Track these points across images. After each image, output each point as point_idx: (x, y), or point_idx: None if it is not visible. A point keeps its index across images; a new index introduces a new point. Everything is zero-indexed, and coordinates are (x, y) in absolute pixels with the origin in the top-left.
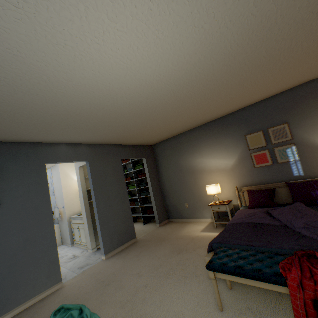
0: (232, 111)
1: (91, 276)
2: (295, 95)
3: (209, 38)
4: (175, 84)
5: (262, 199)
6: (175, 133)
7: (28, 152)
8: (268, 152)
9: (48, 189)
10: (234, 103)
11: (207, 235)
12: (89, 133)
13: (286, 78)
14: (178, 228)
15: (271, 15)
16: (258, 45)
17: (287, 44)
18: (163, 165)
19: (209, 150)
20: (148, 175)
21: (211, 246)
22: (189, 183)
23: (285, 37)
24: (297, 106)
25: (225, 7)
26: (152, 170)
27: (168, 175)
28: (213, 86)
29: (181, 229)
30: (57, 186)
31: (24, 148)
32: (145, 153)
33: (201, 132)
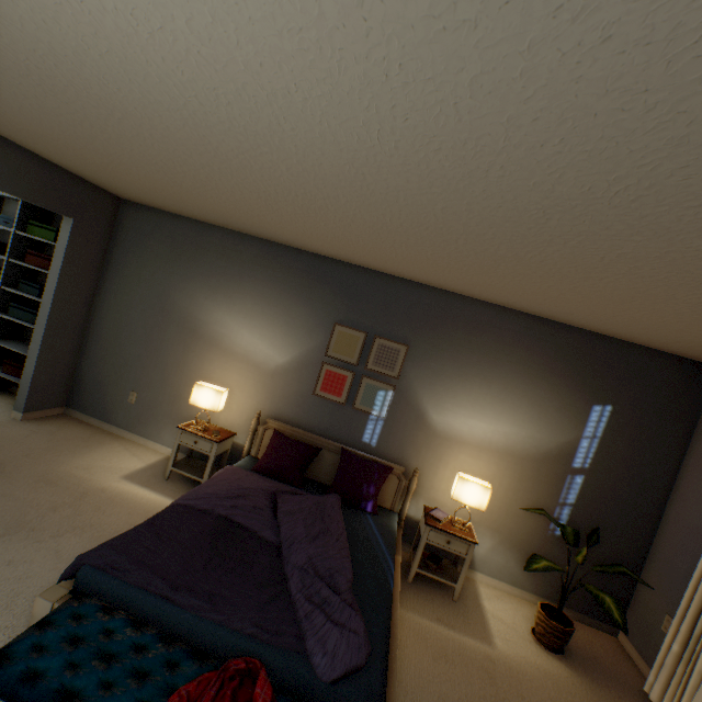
0: (343, 259)
1: None
2: (448, 308)
3: (332, 58)
4: (199, 99)
5: (287, 464)
6: (198, 216)
7: None
8: (351, 379)
9: None
10: (352, 250)
11: (131, 494)
12: None
13: (452, 275)
14: (72, 446)
15: (489, 149)
16: (437, 187)
17: (482, 229)
18: (126, 272)
19: (254, 307)
20: (58, 273)
21: (79, 569)
22: (169, 351)
23: (486, 215)
24: (438, 328)
25: (405, 3)
26: (84, 266)
27: (124, 304)
28: (315, 188)
29: (76, 454)
30: None
31: None
32: (82, 209)
33: (260, 258)
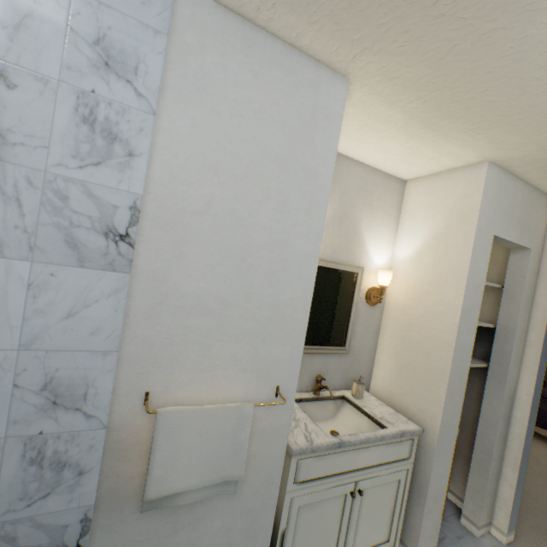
0: None
1: None
2: None
3: None
4: None
5: None
6: None
7: None
8: None
9: None
10: None
11: None
12: None
13: None
14: None
15: None
16: None
17: None
18: None
19: None
20: None
21: None
22: None
23: None
24: None
25: None
26: None
27: None
28: None
29: None
30: (248, 219)
31: None
32: None
33: None
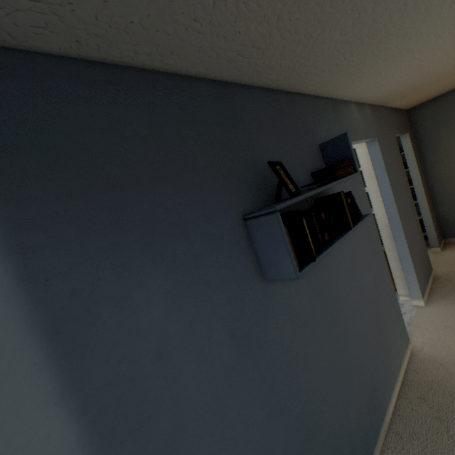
0: None
1: (454, 332)
2: None
3: None
4: None
5: None
6: None
7: (333, 120)
8: None
9: (364, 191)
10: None
11: None
12: (436, 62)
13: None
14: None
15: None
16: None
17: None
18: (440, 145)
19: None
20: (415, 165)
21: None
22: None
23: None
24: None
25: None
26: (416, 156)
27: (452, 162)
28: None
29: None
30: None
31: (328, 110)
32: (406, 126)
33: None
